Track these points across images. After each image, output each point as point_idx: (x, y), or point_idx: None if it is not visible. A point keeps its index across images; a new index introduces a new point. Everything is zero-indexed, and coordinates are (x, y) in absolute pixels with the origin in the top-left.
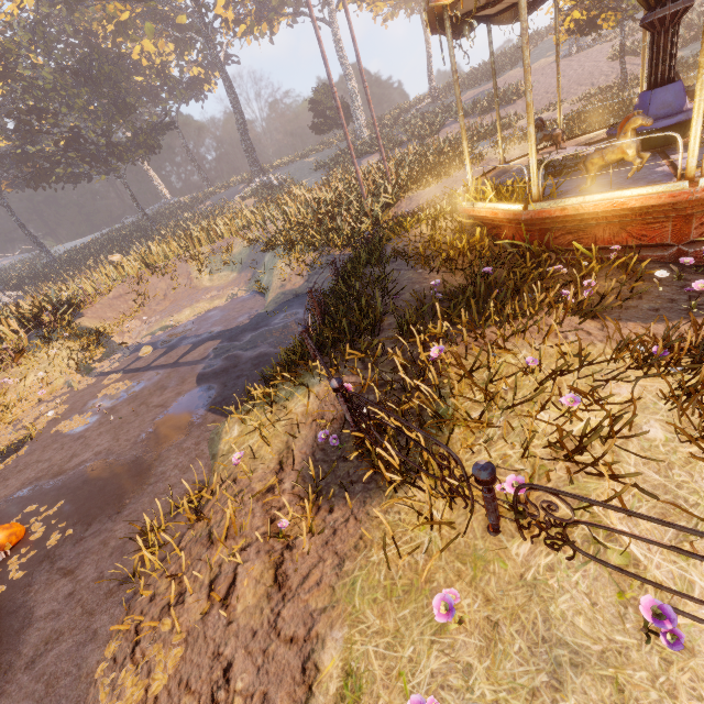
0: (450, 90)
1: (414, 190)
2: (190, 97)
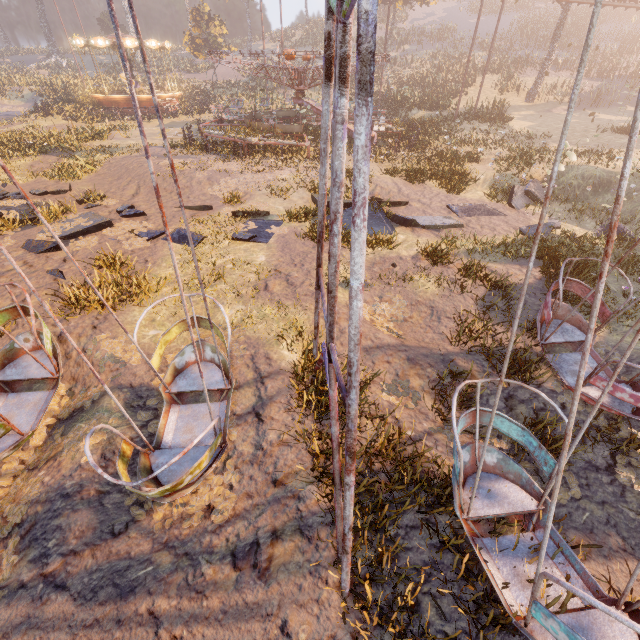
0: None
1: None
2: None
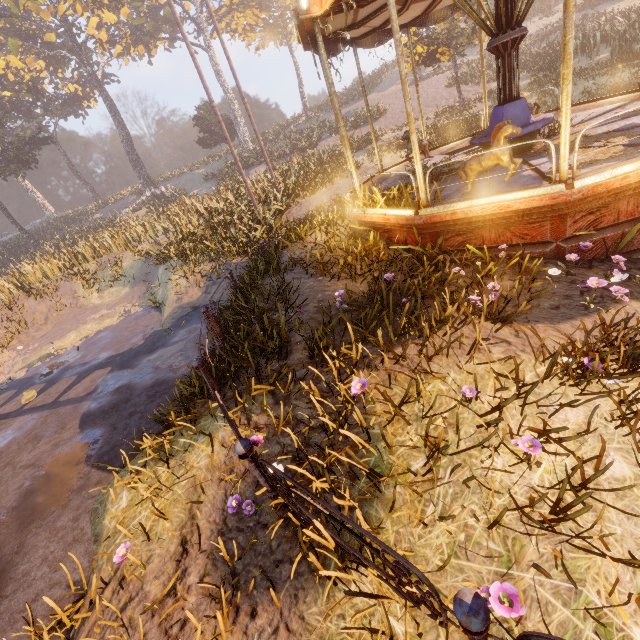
0: (321, 110)
1: (302, 197)
2: (68, 113)
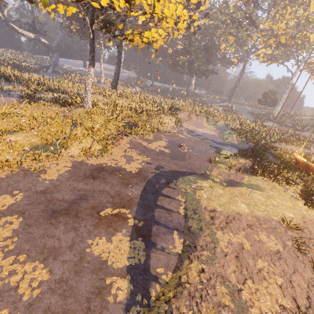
0: None
1: (282, 143)
2: (225, 65)
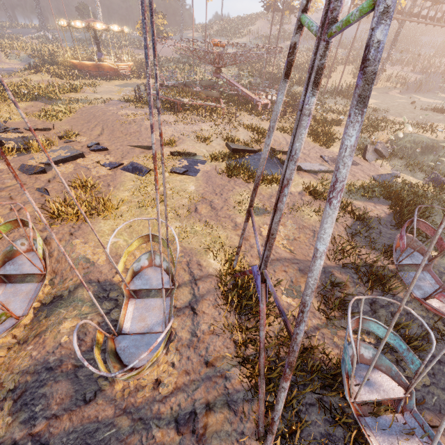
0: None
1: None
2: None
